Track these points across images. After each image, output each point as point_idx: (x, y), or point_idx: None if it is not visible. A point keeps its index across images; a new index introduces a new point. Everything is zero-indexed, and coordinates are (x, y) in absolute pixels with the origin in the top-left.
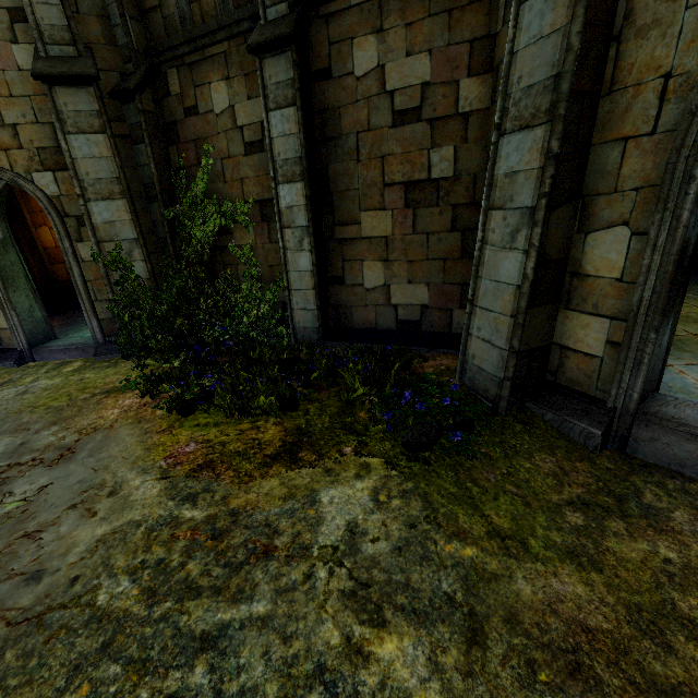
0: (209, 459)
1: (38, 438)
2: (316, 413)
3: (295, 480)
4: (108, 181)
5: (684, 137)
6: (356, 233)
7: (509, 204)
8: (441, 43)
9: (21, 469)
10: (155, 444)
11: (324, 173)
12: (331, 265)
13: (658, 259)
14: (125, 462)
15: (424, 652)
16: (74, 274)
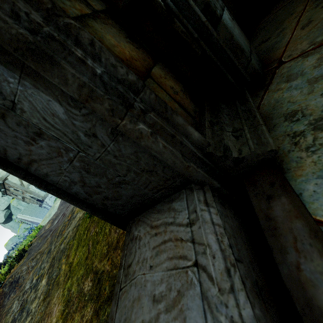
0: None
1: None
2: None
3: None
4: None
5: None
6: None
7: None
8: None
9: None
10: None
11: None
12: None
13: None
14: None
15: (42, 290)
16: None
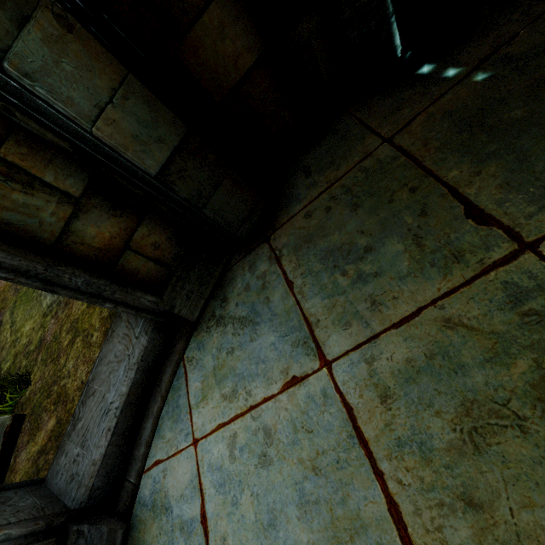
0: None
1: None
2: None
3: None
4: None
5: None
6: None
7: None
8: None
9: None
10: None
11: None
12: None
13: None
14: None
15: None
16: None
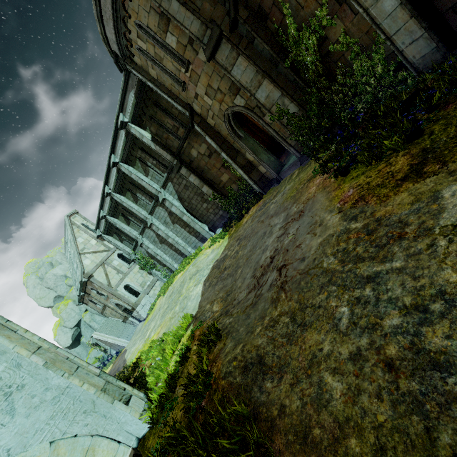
0: (361, 195)
1: (291, 211)
2: (441, 130)
3: (419, 189)
4: (254, 77)
5: None
6: None
7: None
8: None
9: (289, 224)
10: (333, 197)
11: None
12: None
13: None
14: (322, 210)
15: None
16: (271, 133)
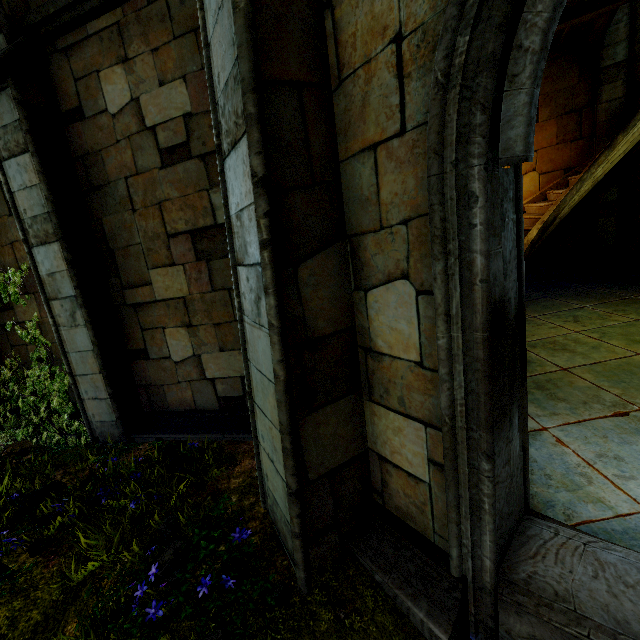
0: None
1: None
2: None
3: None
4: None
5: (441, 129)
6: (149, 296)
7: (246, 258)
8: (194, 67)
9: None
10: None
11: (100, 228)
12: (129, 336)
13: (458, 336)
14: None
15: None
16: None
